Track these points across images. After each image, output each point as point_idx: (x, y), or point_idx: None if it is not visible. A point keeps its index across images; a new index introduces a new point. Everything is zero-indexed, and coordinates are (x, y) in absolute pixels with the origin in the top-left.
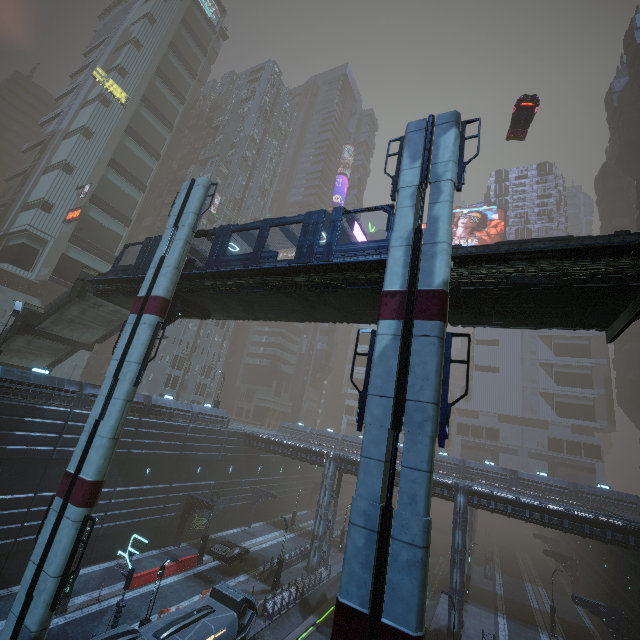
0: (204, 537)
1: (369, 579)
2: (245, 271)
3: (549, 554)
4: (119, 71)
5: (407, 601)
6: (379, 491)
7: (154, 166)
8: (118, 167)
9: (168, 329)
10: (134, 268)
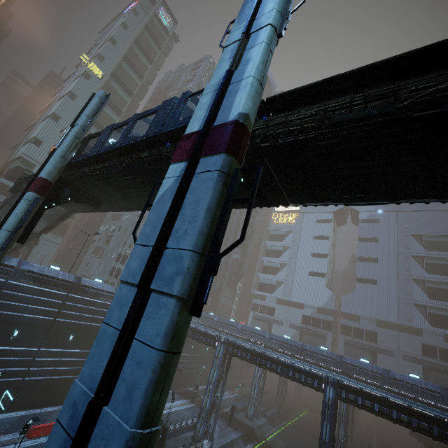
0: None
1: None
2: (106, 153)
3: None
4: (99, 57)
5: None
6: (100, 374)
7: (117, 119)
8: None
9: (118, 234)
10: None
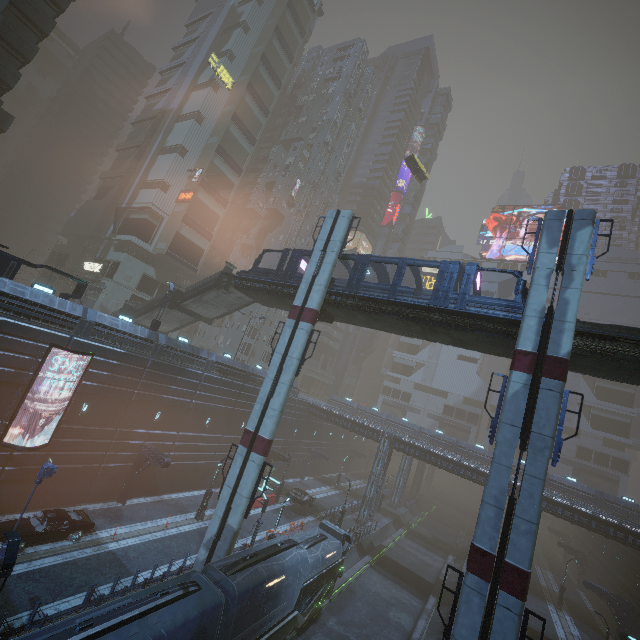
0: (281, 482)
1: (497, 536)
2: (386, 301)
3: (562, 546)
4: (229, 56)
5: (523, 552)
6: (506, 486)
7: (250, 151)
8: (223, 153)
9: None
10: (276, 274)
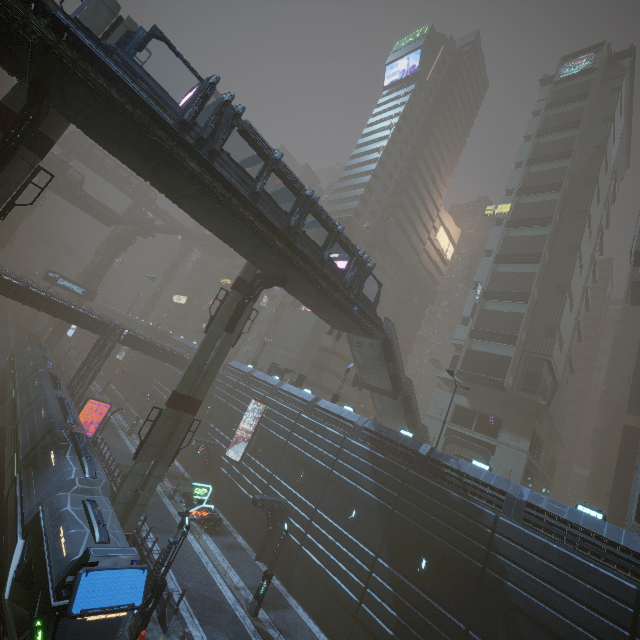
0: None
1: None
2: None
3: None
4: (506, 195)
5: None
6: None
7: (548, 232)
8: (505, 258)
9: None
10: None
